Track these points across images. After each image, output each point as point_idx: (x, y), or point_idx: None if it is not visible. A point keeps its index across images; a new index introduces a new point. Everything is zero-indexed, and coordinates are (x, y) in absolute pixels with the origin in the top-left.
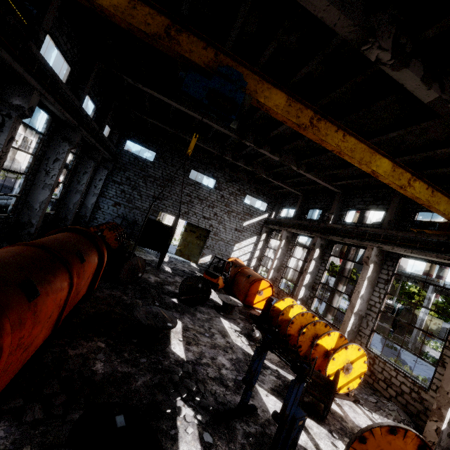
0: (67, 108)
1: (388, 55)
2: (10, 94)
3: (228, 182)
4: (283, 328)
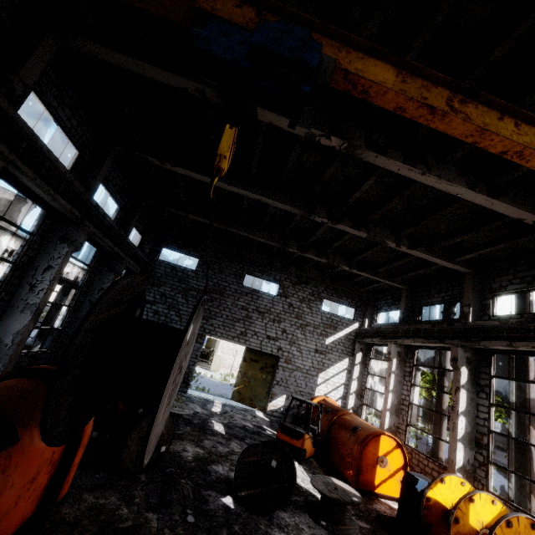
0: (61, 191)
1: None
2: None
3: (296, 285)
4: None
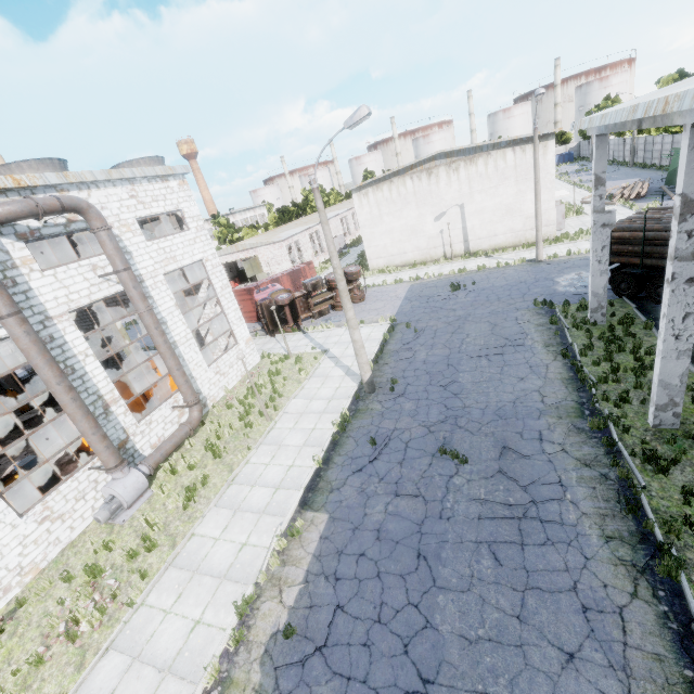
0: None
1: None
2: None
3: None
4: None
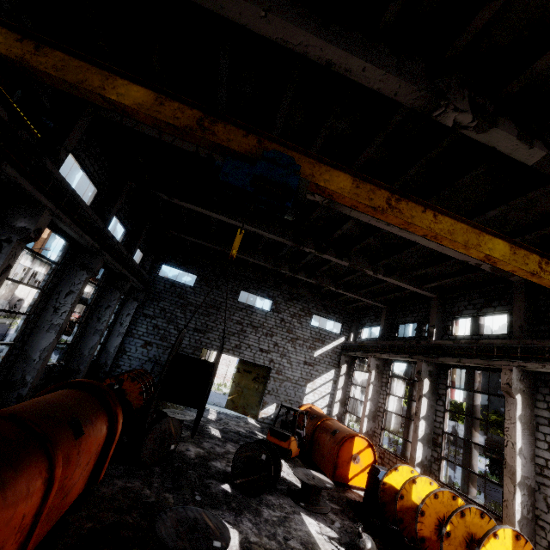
0: (87, 230)
1: (468, 116)
2: (15, 216)
3: (288, 301)
4: (408, 523)
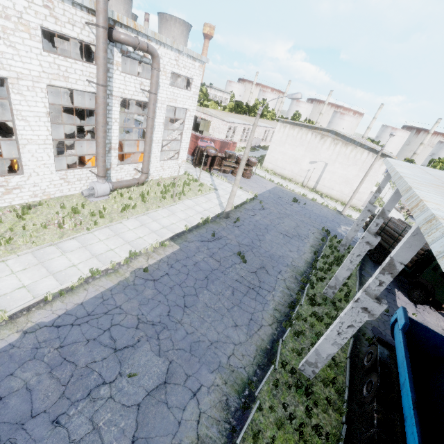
0: None
1: None
2: None
3: None
4: None
